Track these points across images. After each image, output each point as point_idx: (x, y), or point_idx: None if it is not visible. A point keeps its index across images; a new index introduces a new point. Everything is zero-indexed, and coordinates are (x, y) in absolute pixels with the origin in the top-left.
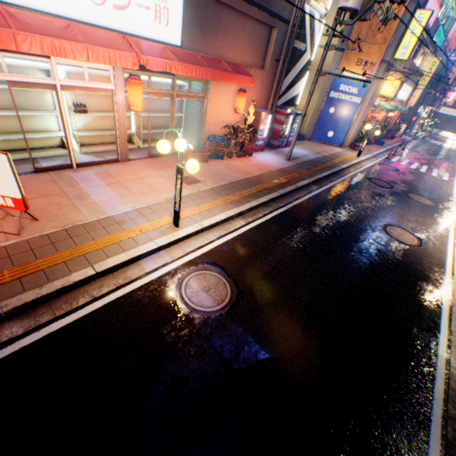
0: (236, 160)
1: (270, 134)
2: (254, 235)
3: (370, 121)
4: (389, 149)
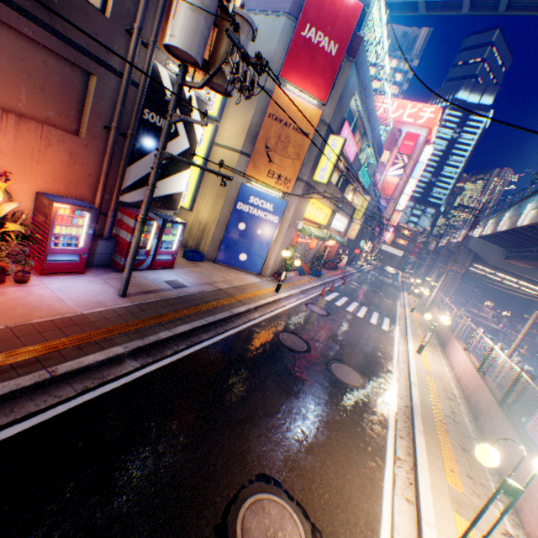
0: None
1: (112, 245)
2: None
3: (294, 246)
4: (328, 281)
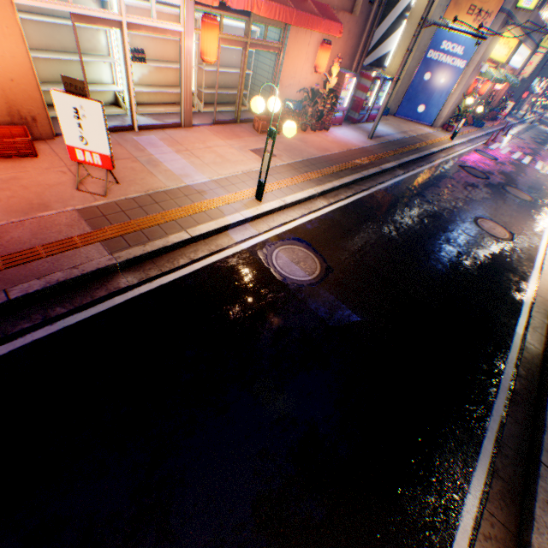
0: (311, 135)
1: (350, 104)
2: (337, 217)
3: (472, 94)
4: (488, 133)
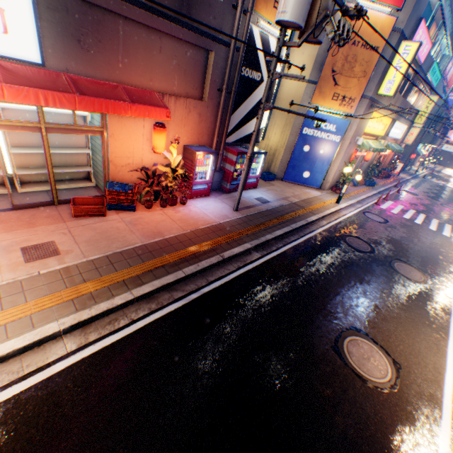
0: (157, 211)
1: (221, 175)
2: (69, 383)
3: (353, 162)
4: (381, 191)
